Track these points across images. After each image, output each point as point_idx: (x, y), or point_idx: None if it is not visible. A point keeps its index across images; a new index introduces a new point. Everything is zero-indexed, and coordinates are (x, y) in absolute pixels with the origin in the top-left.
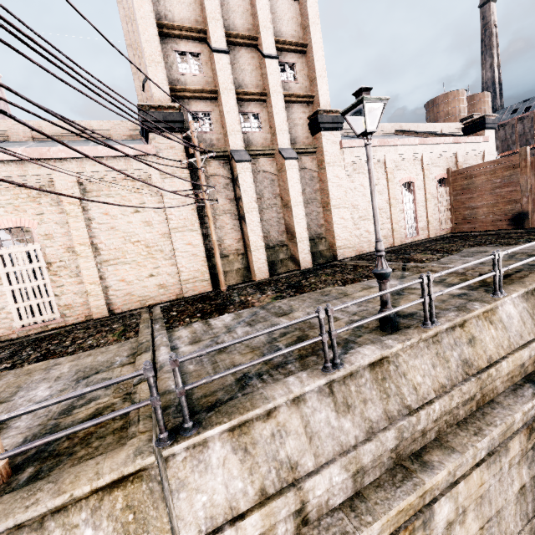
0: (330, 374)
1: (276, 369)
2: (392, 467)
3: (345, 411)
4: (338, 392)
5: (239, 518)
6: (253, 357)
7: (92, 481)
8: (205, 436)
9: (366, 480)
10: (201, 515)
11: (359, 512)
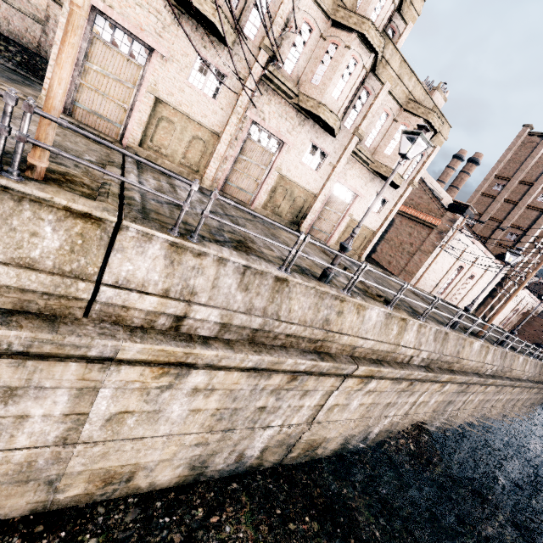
0: None
1: None
2: None
3: None
4: None
5: None
6: None
7: None
8: None
9: None
10: None
11: None
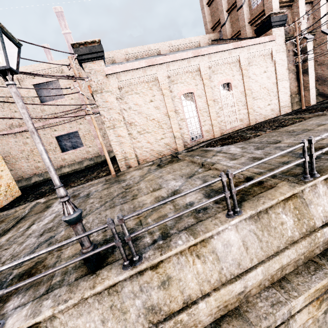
0: None
1: None
2: None
3: None
4: None
5: None
6: None
7: None
8: None
9: None
10: None
11: None
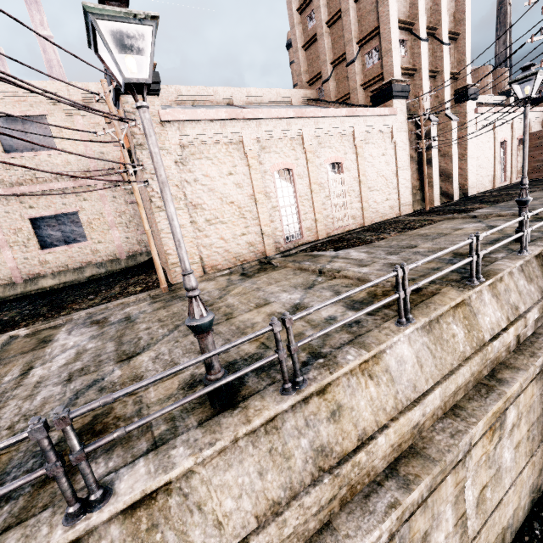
0: None
1: None
2: None
3: None
4: None
5: None
6: None
7: None
8: None
9: None
10: None
11: None
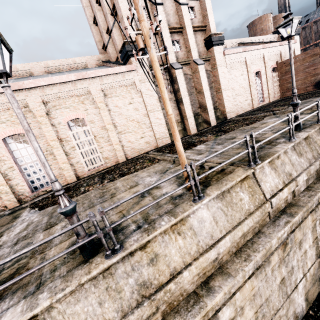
0: (294, 141)
1: (261, 148)
2: (316, 178)
3: (300, 156)
4: (297, 149)
5: (281, 190)
6: (243, 149)
7: (239, 177)
8: (264, 163)
9: (309, 182)
10: (269, 189)
11: (313, 190)
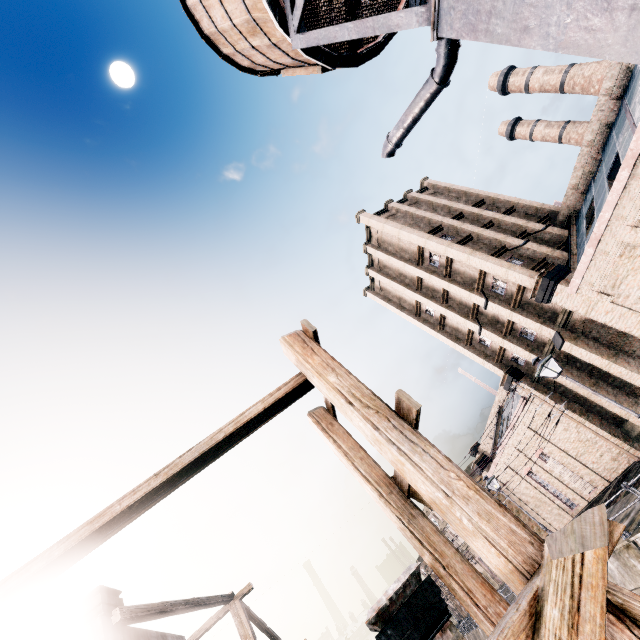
0: None
1: None
2: None
3: None
4: None
5: None
6: None
7: None
8: None
9: None
10: None
11: None
